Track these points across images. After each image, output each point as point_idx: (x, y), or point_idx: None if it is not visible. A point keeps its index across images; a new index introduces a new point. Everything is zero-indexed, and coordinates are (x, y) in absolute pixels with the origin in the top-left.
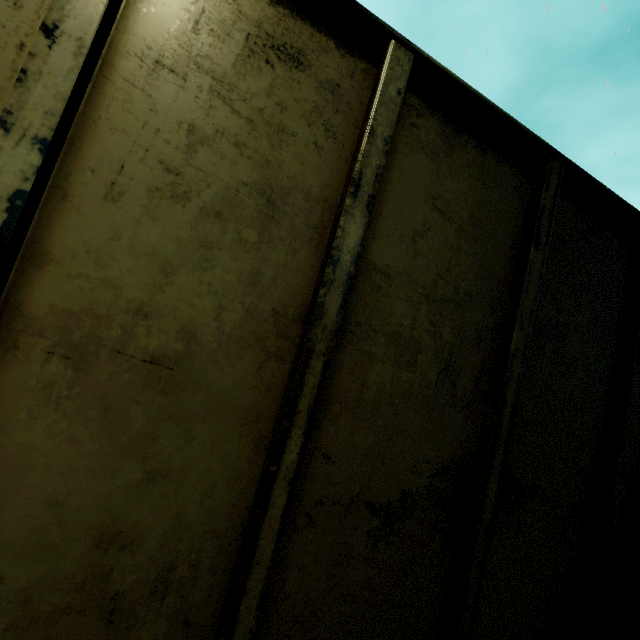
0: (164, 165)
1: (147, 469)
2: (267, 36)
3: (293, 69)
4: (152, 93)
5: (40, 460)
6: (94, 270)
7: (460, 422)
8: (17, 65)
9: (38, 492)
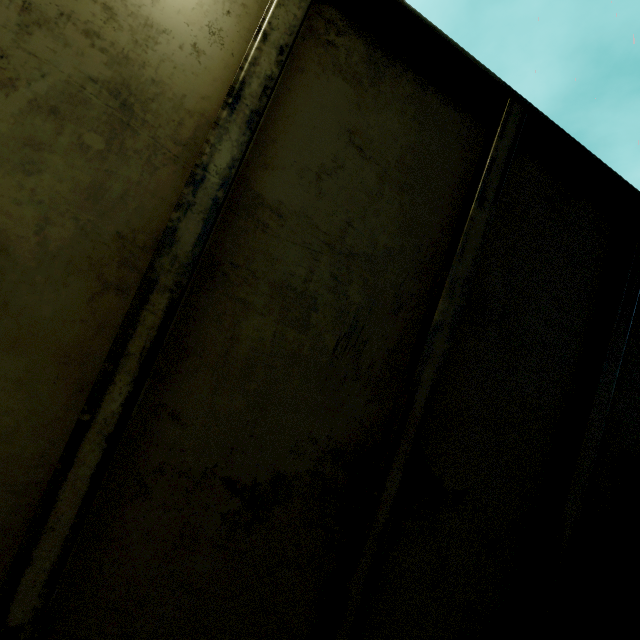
0: None
1: None
2: None
3: None
4: None
5: None
6: None
7: (363, 400)
8: None
9: None
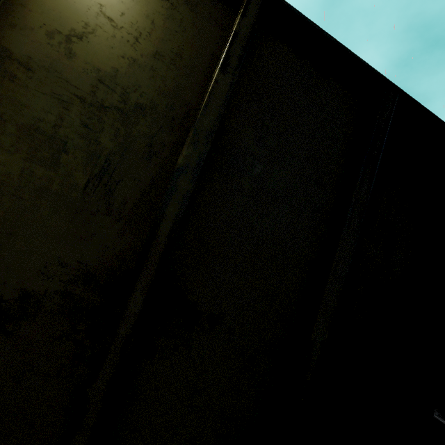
0: None
1: None
2: None
3: None
4: None
5: None
6: None
7: (115, 232)
8: None
9: None
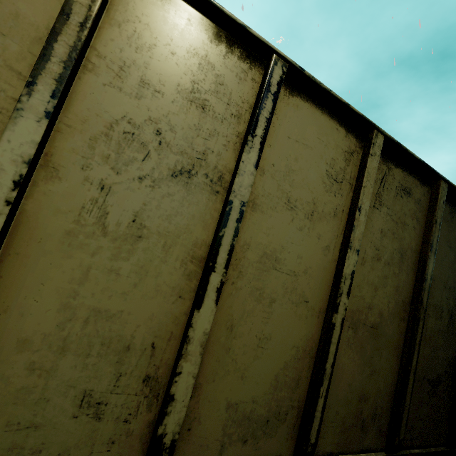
0: (375, 247)
1: (370, 369)
2: (401, 185)
3: (408, 197)
4: (372, 219)
5: (346, 368)
6: (358, 293)
7: (454, 341)
8: (341, 218)
9: (346, 380)
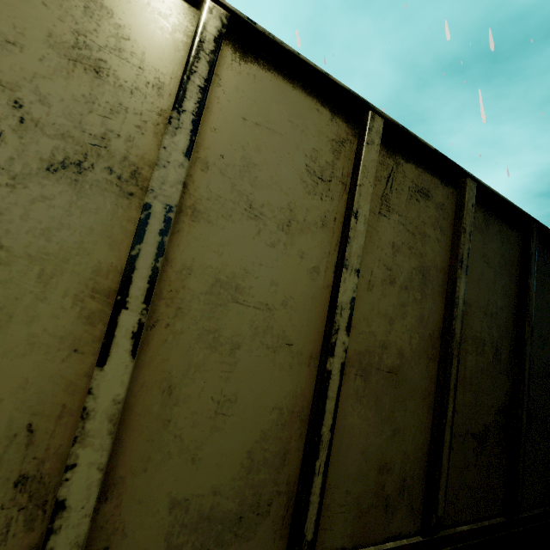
0: (385, 266)
1: (392, 429)
2: (415, 186)
3: (426, 201)
4: (379, 230)
5: (357, 430)
6: (367, 328)
7: (503, 381)
8: (334, 229)
9: (357, 447)
